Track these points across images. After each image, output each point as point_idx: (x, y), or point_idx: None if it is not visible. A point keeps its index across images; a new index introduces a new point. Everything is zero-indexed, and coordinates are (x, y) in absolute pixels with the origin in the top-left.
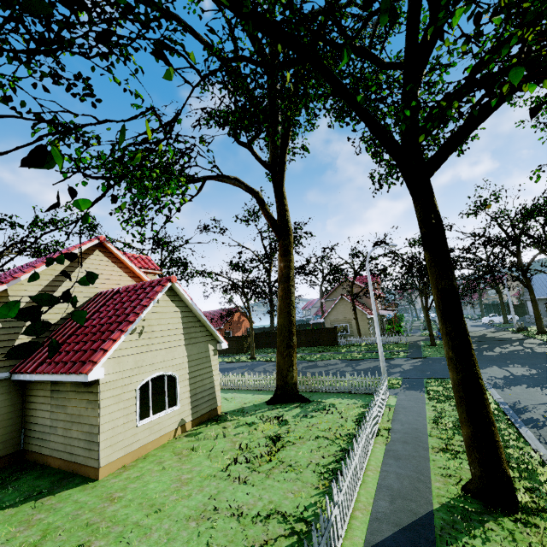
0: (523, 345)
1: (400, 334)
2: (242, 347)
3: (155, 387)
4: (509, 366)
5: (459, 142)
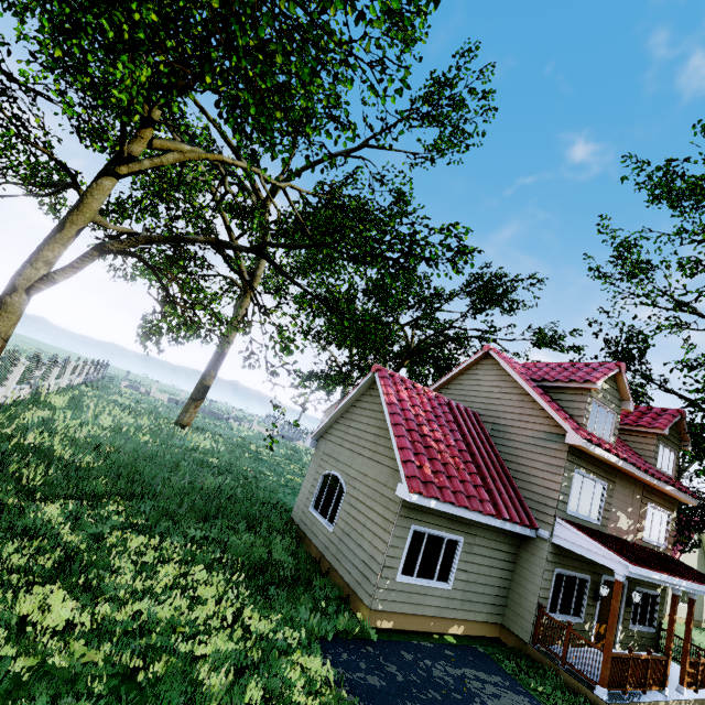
0: None
1: None
2: None
3: None
4: None
5: None
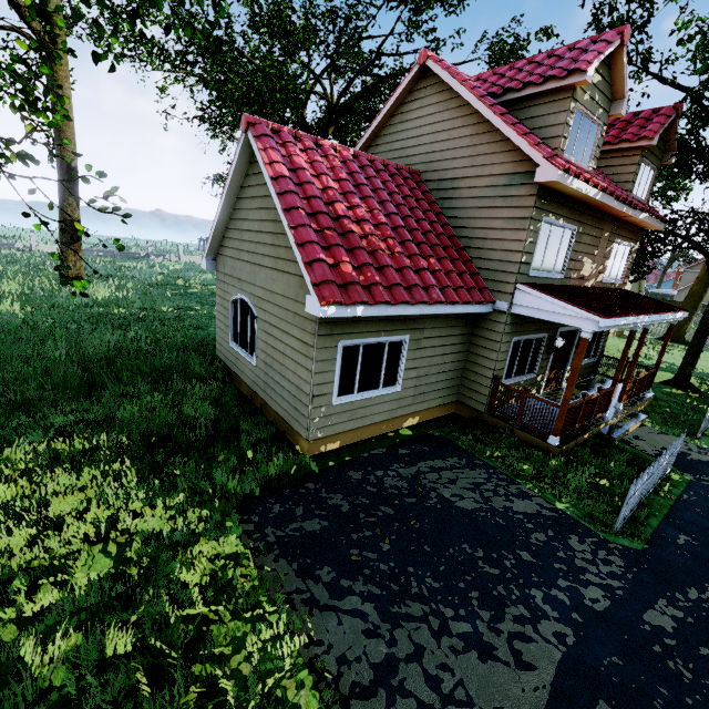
0: None
1: None
2: None
3: None
4: None
5: None
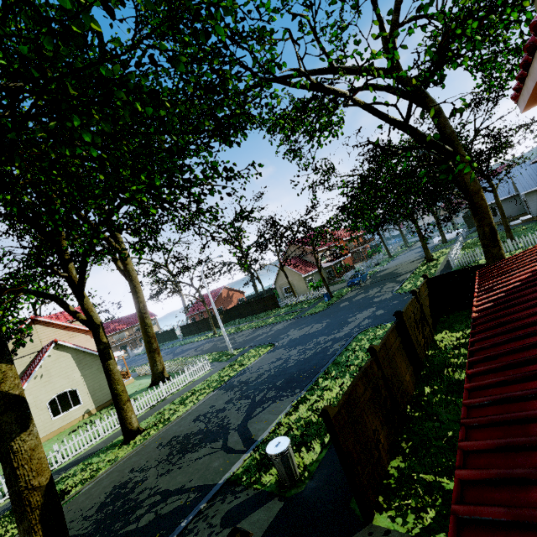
0: (384, 286)
1: (316, 290)
2: (216, 324)
3: (61, 399)
4: (321, 322)
5: (82, 276)
